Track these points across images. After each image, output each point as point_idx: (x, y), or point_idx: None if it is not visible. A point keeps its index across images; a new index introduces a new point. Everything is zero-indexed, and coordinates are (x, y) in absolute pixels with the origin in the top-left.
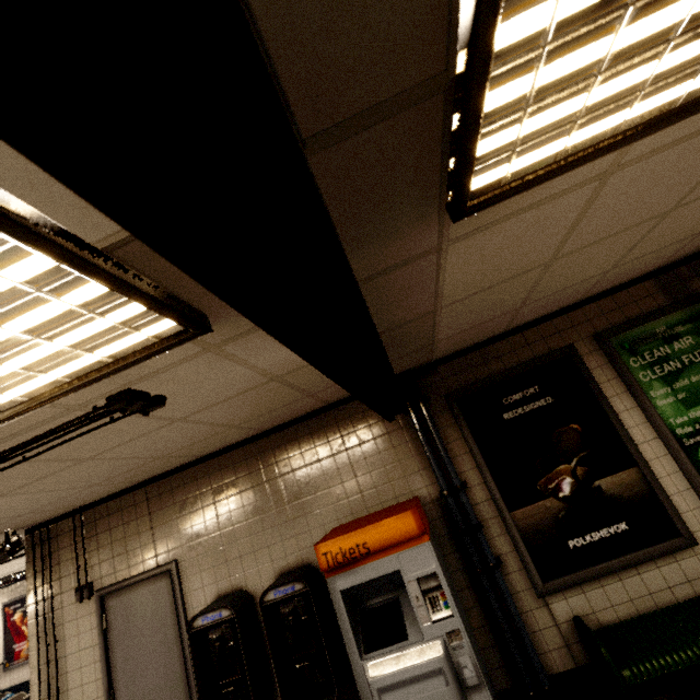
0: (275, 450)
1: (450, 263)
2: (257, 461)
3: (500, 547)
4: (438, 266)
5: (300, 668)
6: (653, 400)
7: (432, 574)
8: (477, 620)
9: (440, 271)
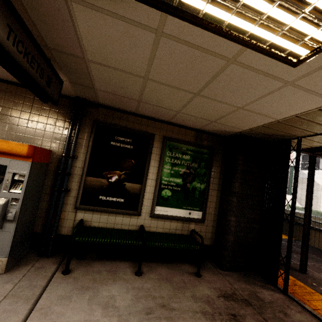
0: None
1: (79, 20)
2: None
3: (73, 186)
4: (71, 15)
5: None
6: (163, 168)
7: (24, 175)
8: (43, 206)
9: (74, 23)
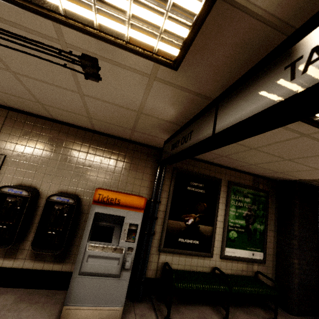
0: (93, 140)
1: None
2: (81, 139)
3: (157, 229)
4: None
5: (48, 233)
6: (230, 211)
7: (135, 225)
8: None
9: None
